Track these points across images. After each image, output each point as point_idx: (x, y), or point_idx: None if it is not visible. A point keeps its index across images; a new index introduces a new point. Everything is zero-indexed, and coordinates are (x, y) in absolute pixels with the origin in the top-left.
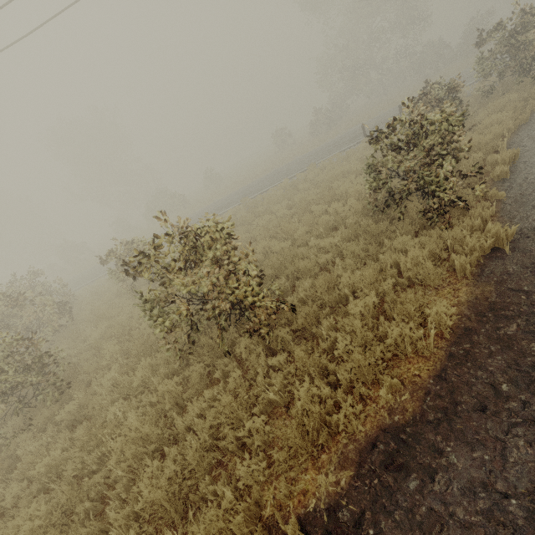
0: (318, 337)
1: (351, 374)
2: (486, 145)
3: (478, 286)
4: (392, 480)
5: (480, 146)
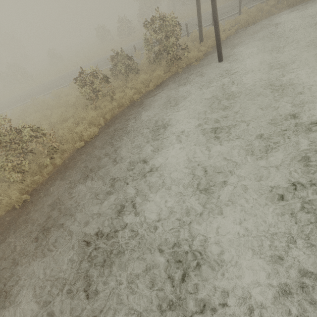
0: None
1: None
2: (97, 118)
3: None
4: None
5: (93, 118)
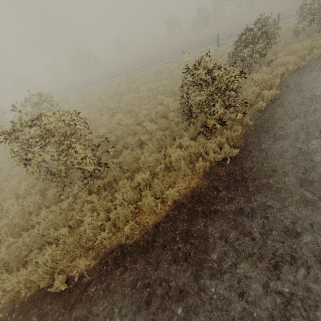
0: (116, 189)
1: (116, 216)
2: (267, 80)
3: (202, 180)
4: (110, 269)
5: (263, 81)
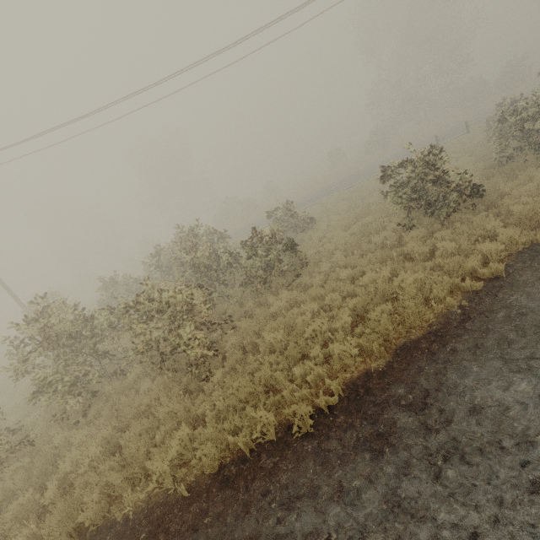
0: (501, 206)
1: (539, 204)
2: None
3: None
4: None
5: None
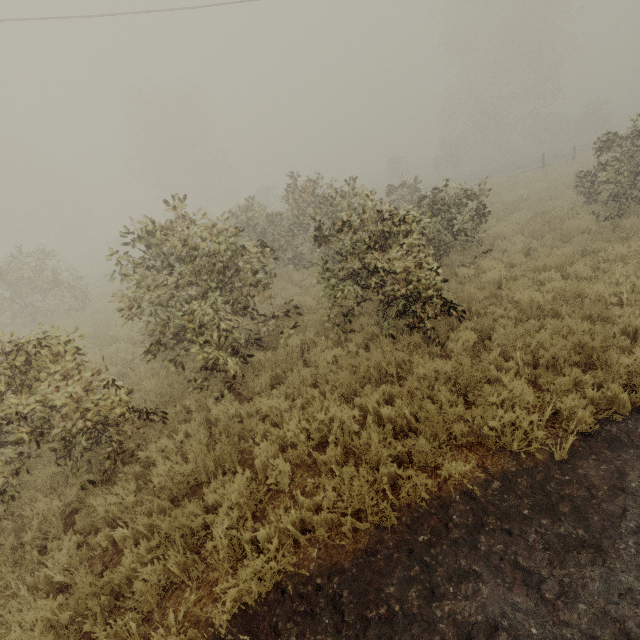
0: None
1: None
2: None
3: None
4: None
5: None
